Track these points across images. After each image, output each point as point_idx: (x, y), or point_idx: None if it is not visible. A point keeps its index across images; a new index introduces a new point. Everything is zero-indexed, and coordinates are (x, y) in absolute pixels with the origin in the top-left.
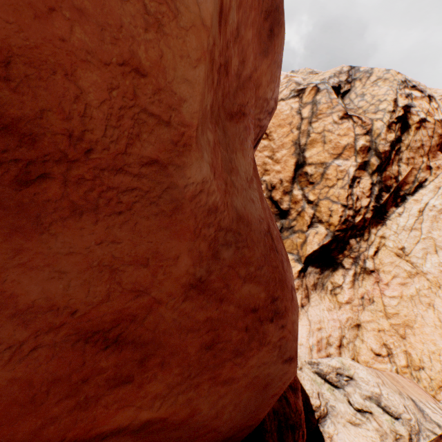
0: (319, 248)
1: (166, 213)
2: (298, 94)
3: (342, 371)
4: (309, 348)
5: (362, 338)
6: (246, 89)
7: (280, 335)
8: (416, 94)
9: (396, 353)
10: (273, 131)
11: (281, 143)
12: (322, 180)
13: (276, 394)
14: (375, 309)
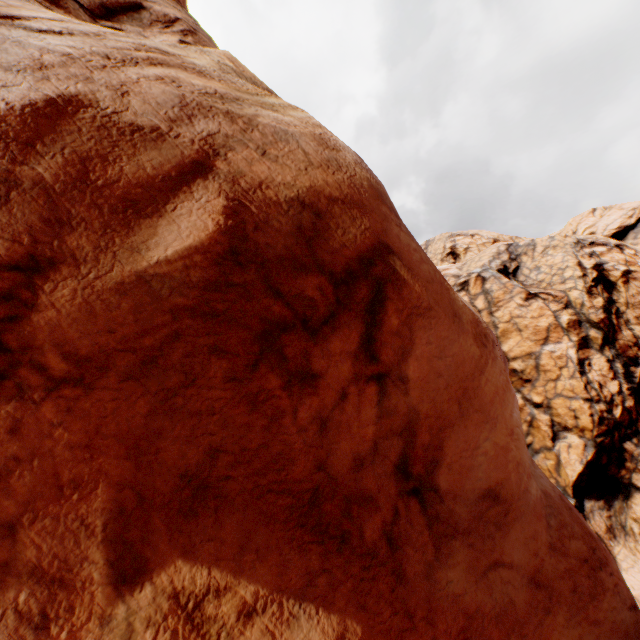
0: (585, 468)
1: (531, 510)
2: (462, 288)
3: None
4: None
5: None
6: None
7: (612, 581)
8: (600, 250)
9: None
10: None
11: None
12: (540, 374)
13: None
14: None
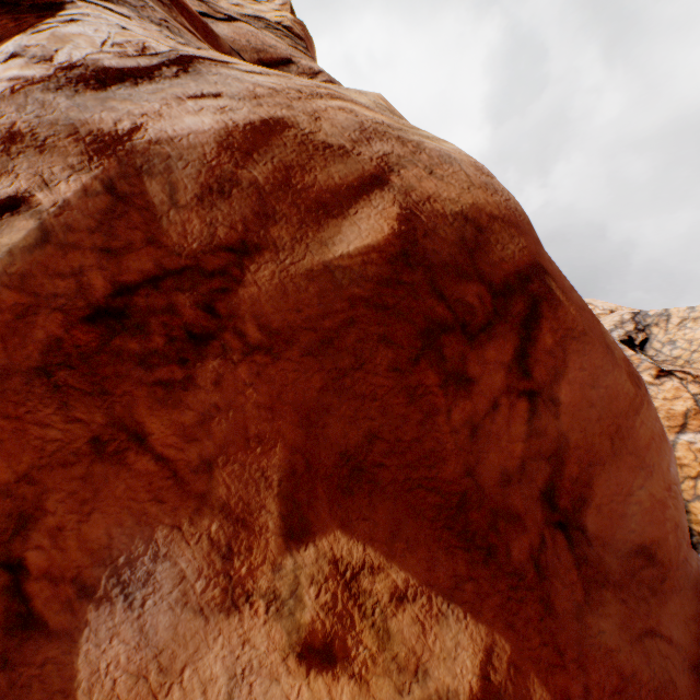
0: None
1: (692, 585)
2: None
3: None
4: None
5: None
6: None
7: None
8: None
9: None
10: None
11: None
12: None
13: None
14: None
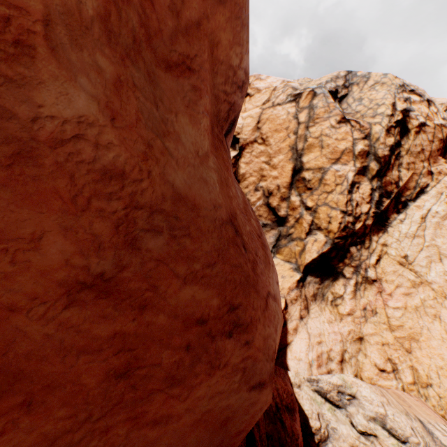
0: (318, 257)
1: None
2: (295, 99)
3: (344, 389)
4: (309, 363)
5: (365, 353)
6: (192, 37)
7: (243, 354)
8: (415, 99)
9: (401, 369)
10: (269, 136)
11: (278, 149)
12: (321, 186)
13: (242, 430)
14: (378, 321)
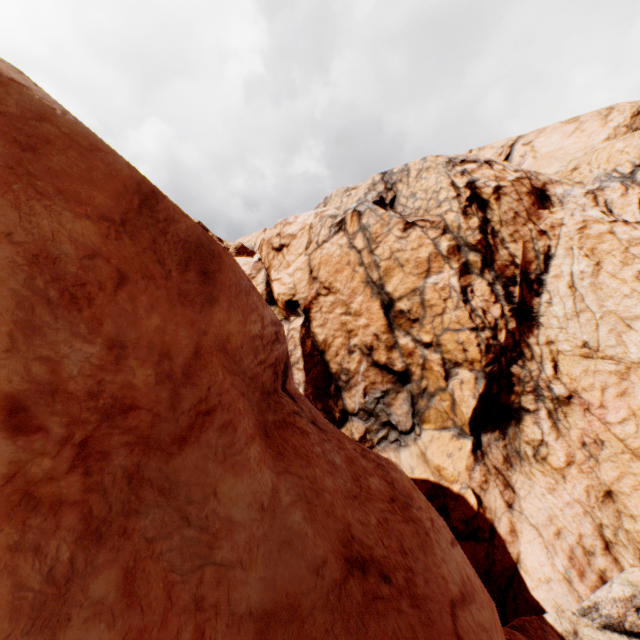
0: (478, 402)
1: None
2: (340, 228)
3: None
4: (565, 579)
5: (629, 513)
6: (196, 373)
7: None
8: (471, 167)
9: None
10: (332, 281)
11: (350, 291)
12: (426, 310)
13: None
14: (613, 453)
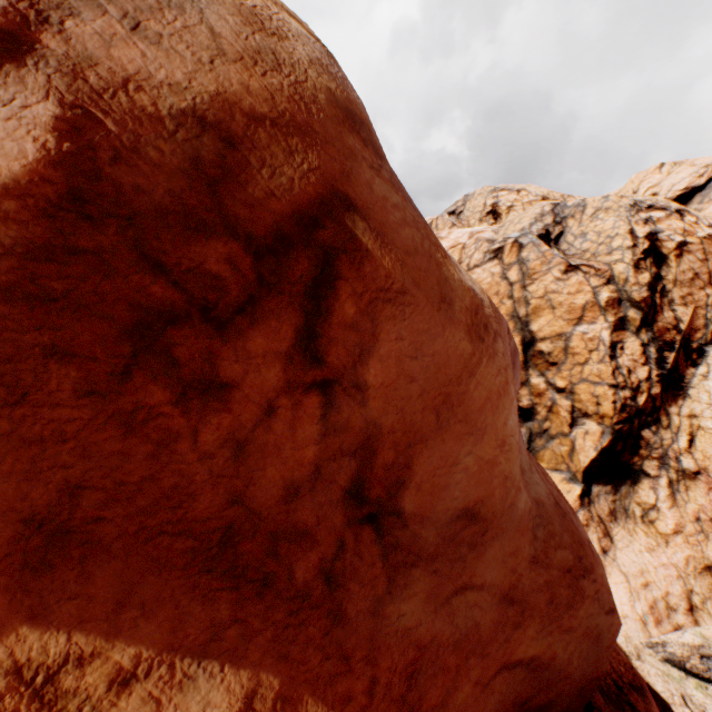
0: (598, 455)
1: (516, 525)
2: (496, 255)
3: (709, 651)
4: (640, 620)
5: None
6: None
7: (594, 588)
8: (658, 215)
9: None
10: None
11: None
12: (568, 357)
13: (609, 646)
14: None
